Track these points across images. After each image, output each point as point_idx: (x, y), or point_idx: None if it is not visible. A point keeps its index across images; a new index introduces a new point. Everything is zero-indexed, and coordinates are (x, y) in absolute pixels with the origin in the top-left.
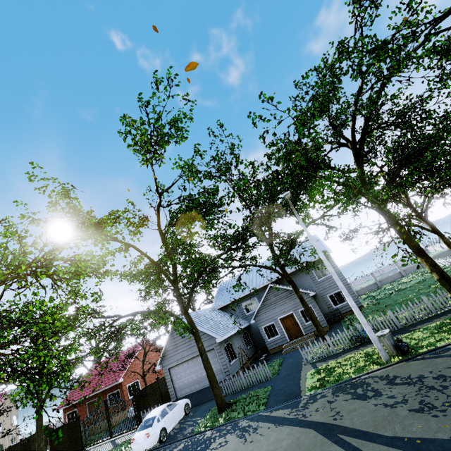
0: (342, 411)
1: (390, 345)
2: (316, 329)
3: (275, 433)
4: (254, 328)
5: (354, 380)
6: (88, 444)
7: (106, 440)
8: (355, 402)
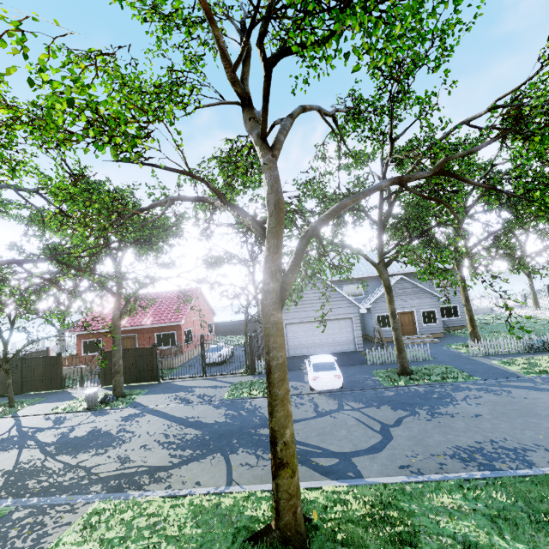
0: None
1: None
2: (471, 330)
3: None
4: None
5: None
6: (166, 376)
7: (195, 377)
8: None
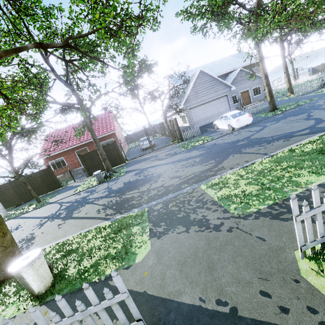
0: None
1: None
2: (289, 86)
3: None
4: None
5: None
6: (129, 159)
7: (148, 153)
8: None
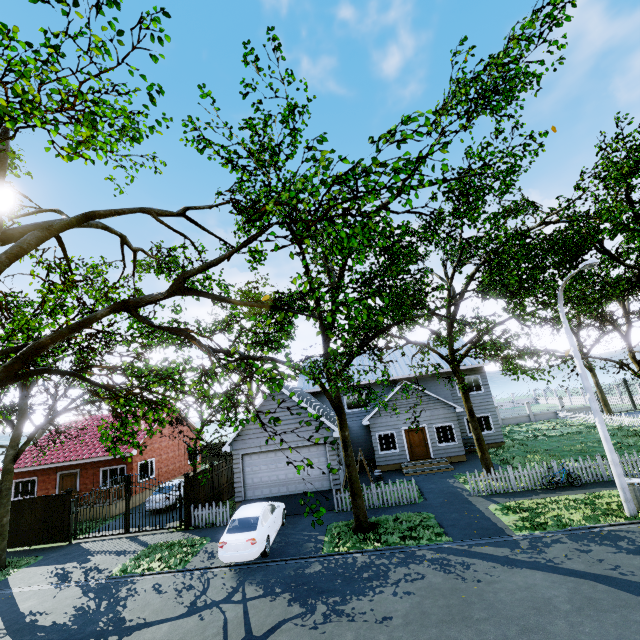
0: (622, 565)
1: (639, 498)
2: (480, 455)
3: (516, 575)
4: (353, 432)
5: (594, 529)
6: (79, 534)
7: (115, 535)
8: (635, 558)
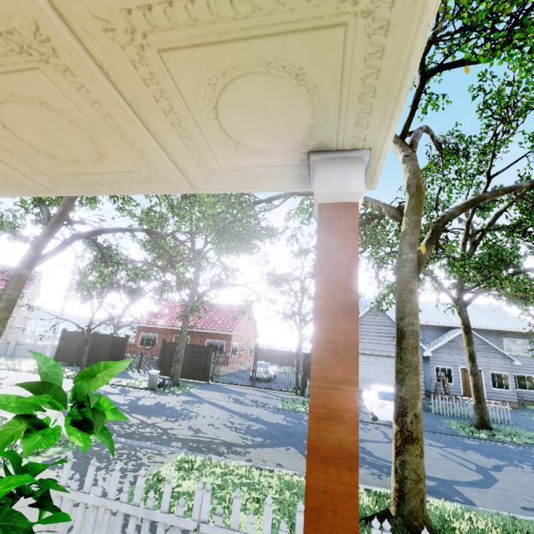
0: None
1: None
2: None
3: None
4: None
5: None
6: (215, 378)
7: (244, 386)
8: None
